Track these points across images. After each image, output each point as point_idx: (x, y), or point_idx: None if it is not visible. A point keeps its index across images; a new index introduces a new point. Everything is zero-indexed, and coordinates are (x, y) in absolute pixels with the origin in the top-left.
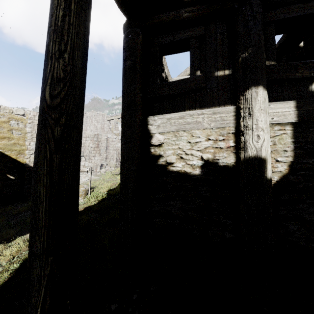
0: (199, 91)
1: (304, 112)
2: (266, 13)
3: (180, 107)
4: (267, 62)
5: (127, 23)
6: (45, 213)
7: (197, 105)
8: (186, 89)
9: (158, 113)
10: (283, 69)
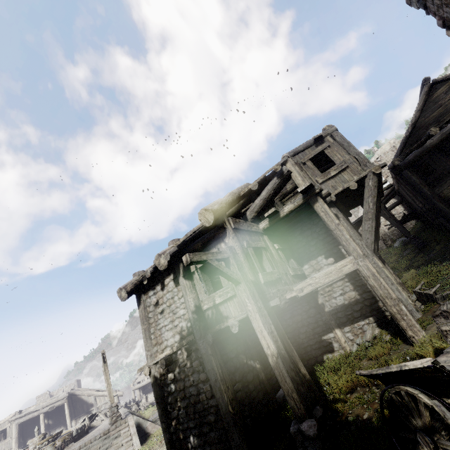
0: (444, 171)
1: None
2: (448, 139)
3: (441, 180)
4: None
5: (394, 171)
6: (449, 210)
7: (448, 175)
8: (439, 174)
9: (433, 187)
10: None
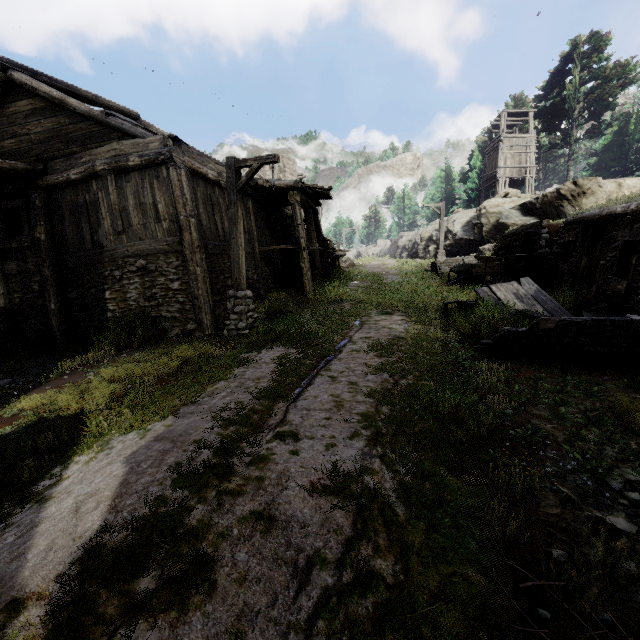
0: None
1: (21, 268)
2: None
3: None
4: (1, 237)
5: None
6: None
7: None
8: None
9: None
10: (6, 242)
